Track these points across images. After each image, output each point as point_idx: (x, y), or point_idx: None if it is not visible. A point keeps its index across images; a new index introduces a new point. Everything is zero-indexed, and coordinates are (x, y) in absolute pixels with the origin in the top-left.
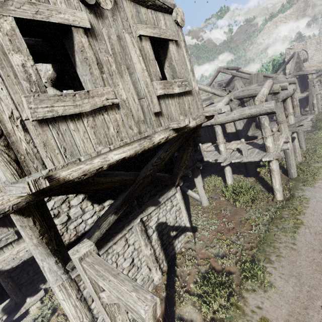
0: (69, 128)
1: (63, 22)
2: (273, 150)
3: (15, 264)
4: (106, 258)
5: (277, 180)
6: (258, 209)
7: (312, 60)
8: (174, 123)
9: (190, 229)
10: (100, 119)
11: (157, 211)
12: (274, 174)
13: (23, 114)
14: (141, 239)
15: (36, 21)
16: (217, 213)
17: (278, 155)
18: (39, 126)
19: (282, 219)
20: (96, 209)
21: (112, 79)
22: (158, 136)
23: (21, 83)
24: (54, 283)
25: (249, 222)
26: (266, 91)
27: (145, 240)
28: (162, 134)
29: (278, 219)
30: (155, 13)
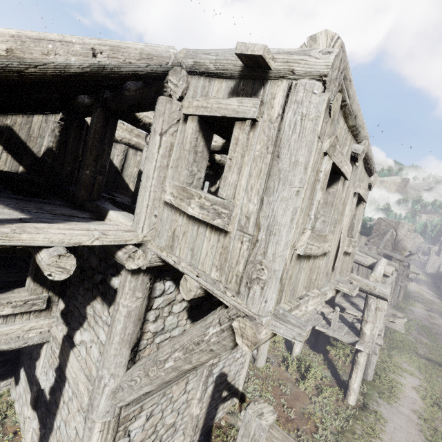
0: (303, 265)
1: (344, 172)
2: (368, 340)
3: (16, 346)
4: (159, 400)
5: (359, 378)
6: (325, 405)
7: (398, 243)
8: (346, 287)
9: (239, 395)
10: (315, 263)
11: (227, 355)
12: (359, 369)
13: (297, 244)
14: (200, 388)
15: (334, 166)
16: (273, 385)
17: (373, 349)
18: (296, 258)
19: (355, 435)
20: (187, 326)
21: (335, 227)
22: (329, 293)
23: (308, 215)
24: (101, 416)
25: (314, 420)
26: (382, 271)
27: (203, 392)
28: (331, 292)
29: (350, 432)
30: (365, 174)
